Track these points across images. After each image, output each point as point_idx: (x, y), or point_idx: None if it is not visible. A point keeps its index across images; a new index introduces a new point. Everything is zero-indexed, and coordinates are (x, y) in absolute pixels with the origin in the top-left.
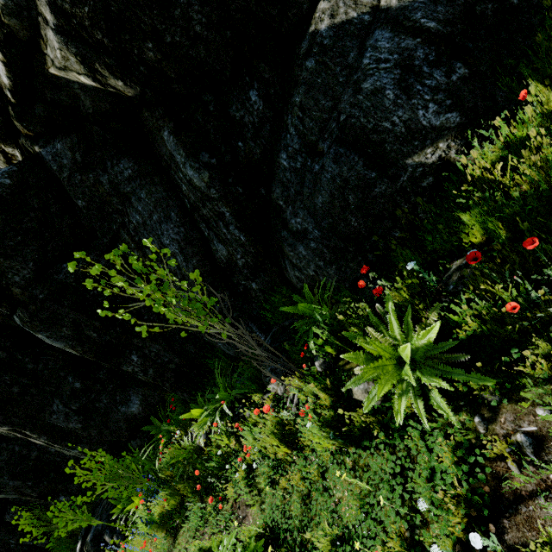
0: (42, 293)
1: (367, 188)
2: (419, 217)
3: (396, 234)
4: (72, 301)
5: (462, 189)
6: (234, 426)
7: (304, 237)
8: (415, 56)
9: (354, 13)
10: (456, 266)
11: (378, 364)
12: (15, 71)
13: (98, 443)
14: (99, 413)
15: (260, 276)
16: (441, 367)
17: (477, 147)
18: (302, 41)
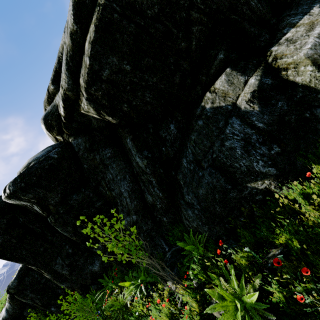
0: (62, 210)
1: (226, 193)
2: (254, 213)
3: (241, 219)
4: (75, 214)
5: (277, 210)
6: (146, 300)
7: (192, 206)
8: (251, 138)
9: (223, 104)
10: (272, 253)
11: (224, 304)
12: (67, 110)
13: (75, 283)
14: (78, 267)
15: (168, 214)
16: (259, 319)
17: (285, 190)
18: (197, 107)
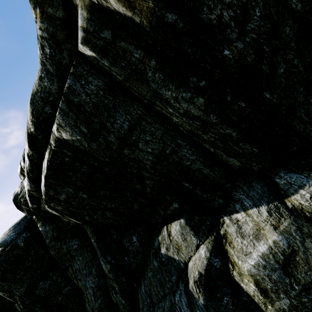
0: (27, 301)
1: None
2: None
3: None
4: (41, 303)
5: None
6: None
7: None
8: None
9: (177, 257)
10: None
11: None
12: (33, 202)
13: None
14: None
15: None
16: None
17: None
18: (156, 236)
